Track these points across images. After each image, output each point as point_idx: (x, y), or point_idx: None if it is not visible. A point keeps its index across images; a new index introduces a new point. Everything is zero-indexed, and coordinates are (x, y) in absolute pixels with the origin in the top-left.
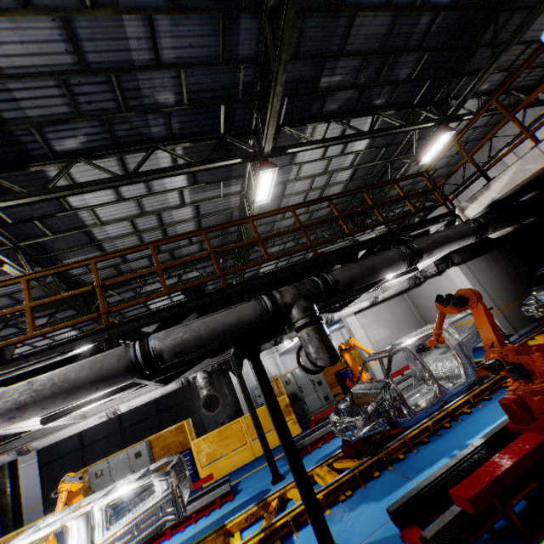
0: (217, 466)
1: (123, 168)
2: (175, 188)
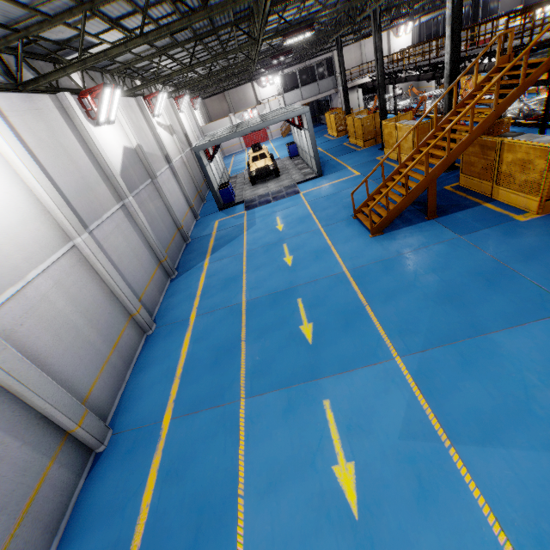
0: None
1: None
2: None
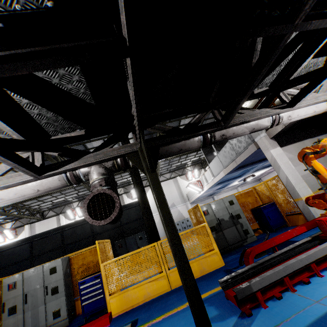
0: (127, 294)
1: None
2: None
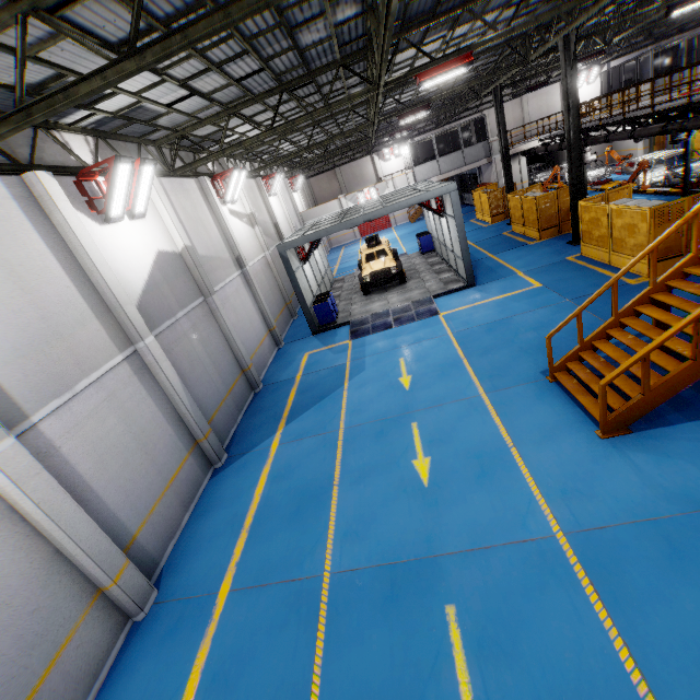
0: None
1: (635, 2)
2: (596, 23)
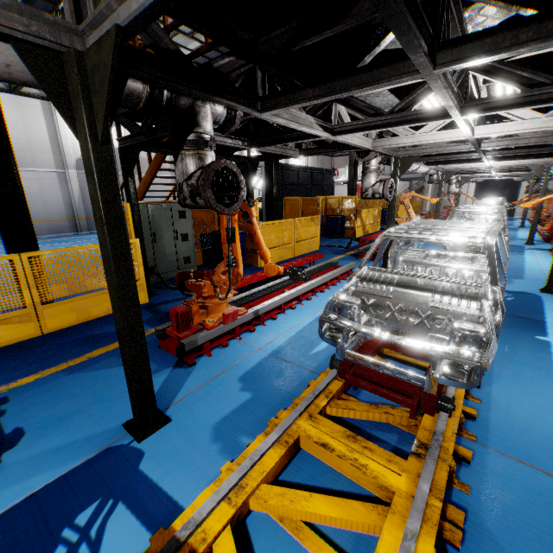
0: None
1: None
2: None
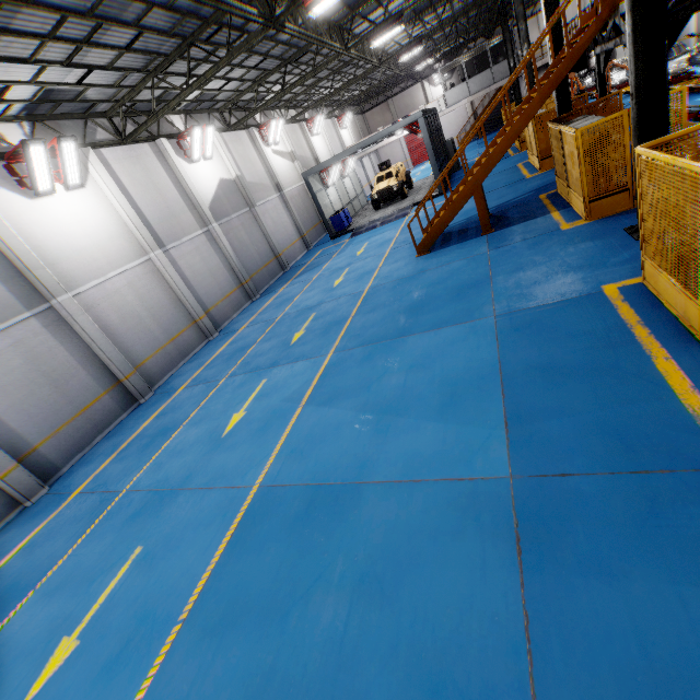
0: None
1: None
2: None
